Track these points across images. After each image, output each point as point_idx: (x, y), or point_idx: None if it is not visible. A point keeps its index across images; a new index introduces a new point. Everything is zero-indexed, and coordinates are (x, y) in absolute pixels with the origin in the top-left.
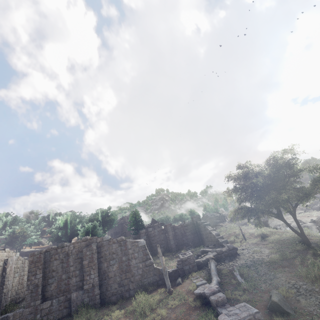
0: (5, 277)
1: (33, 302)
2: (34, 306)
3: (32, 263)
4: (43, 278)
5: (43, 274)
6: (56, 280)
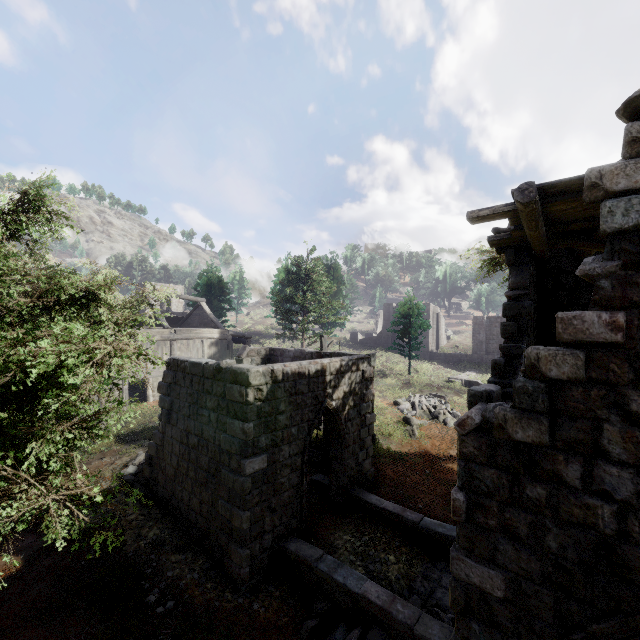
0: (439, 327)
1: (479, 352)
2: (480, 354)
3: (476, 325)
4: (485, 338)
5: (485, 335)
6: (496, 343)
